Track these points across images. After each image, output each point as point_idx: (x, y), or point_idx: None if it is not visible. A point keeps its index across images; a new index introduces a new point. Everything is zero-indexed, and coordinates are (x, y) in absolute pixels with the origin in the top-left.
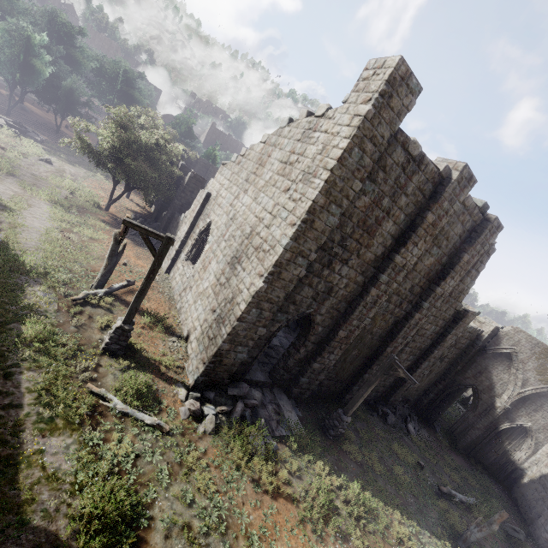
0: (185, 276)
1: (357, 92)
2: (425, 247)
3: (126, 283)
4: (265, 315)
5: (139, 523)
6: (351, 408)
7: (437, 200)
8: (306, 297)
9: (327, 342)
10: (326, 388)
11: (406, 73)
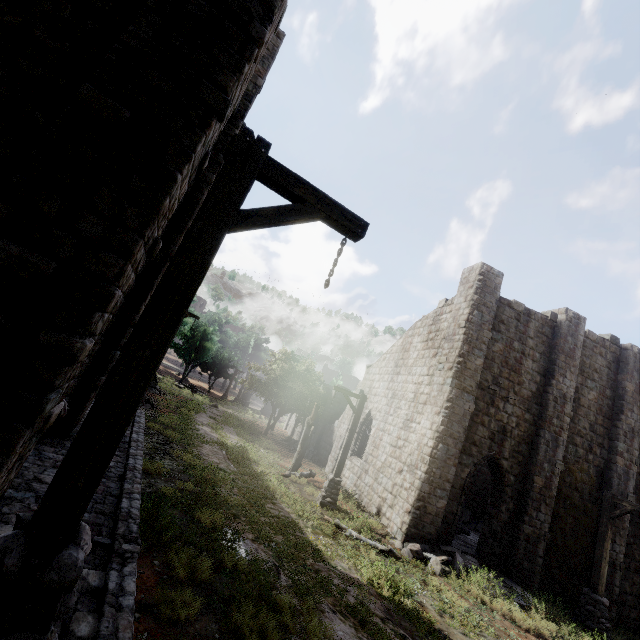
0: (355, 466)
1: (463, 285)
2: (574, 377)
3: (310, 472)
4: (452, 452)
5: (413, 598)
6: (597, 579)
7: (559, 337)
8: (484, 437)
9: (526, 494)
10: (559, 583)
11: (488, 268)
